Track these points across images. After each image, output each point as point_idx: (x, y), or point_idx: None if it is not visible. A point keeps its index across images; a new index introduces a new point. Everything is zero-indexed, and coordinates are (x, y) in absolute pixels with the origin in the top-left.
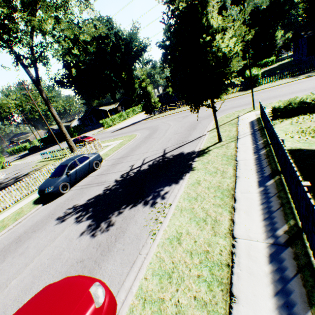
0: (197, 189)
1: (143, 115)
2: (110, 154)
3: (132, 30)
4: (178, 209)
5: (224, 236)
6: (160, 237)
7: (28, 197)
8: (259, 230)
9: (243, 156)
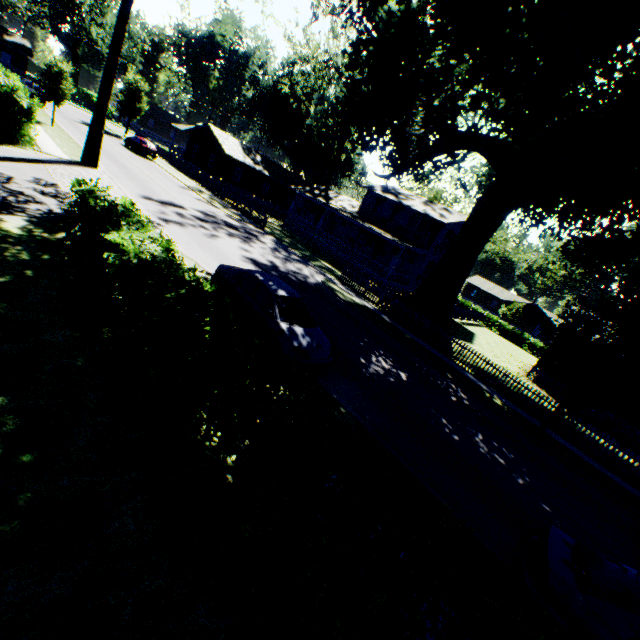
0: None
1: None
2: None
3: None
4: None
5: None
6: None
7: None
8: None
9: None
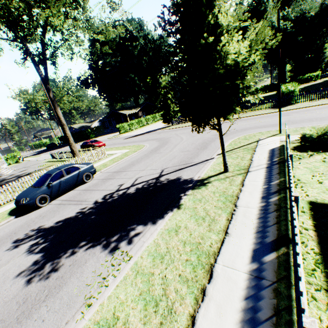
0: (171, 240)
1: (162, 123)
2: (108, 165)
3: (163, 34)
4: (135, 270)
5: None
6: (90, 317)
7: (10, 203)
8: None
9: (247, 200)
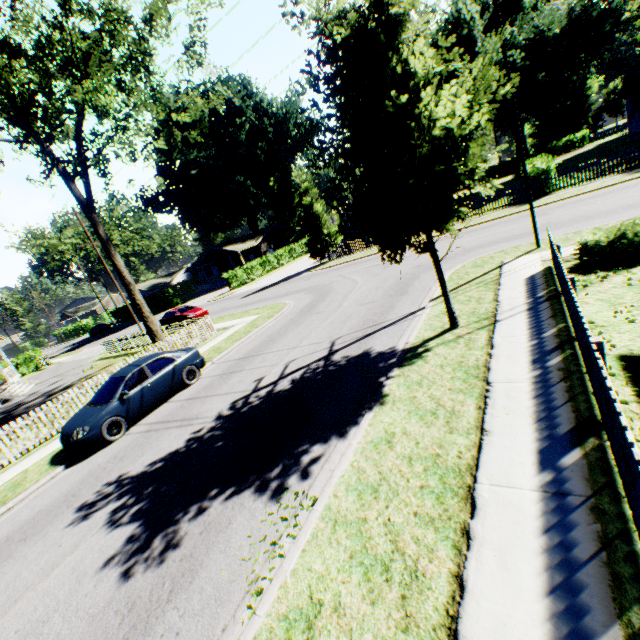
0: (384, 459)
1: (309, 260)
2: (224, 348)
3: (289, 97)
4: (329, 519)
5: (431, 638)
6: (267, 611)
7: (48, 444)
8: (535, 631)
9: (506, 371)
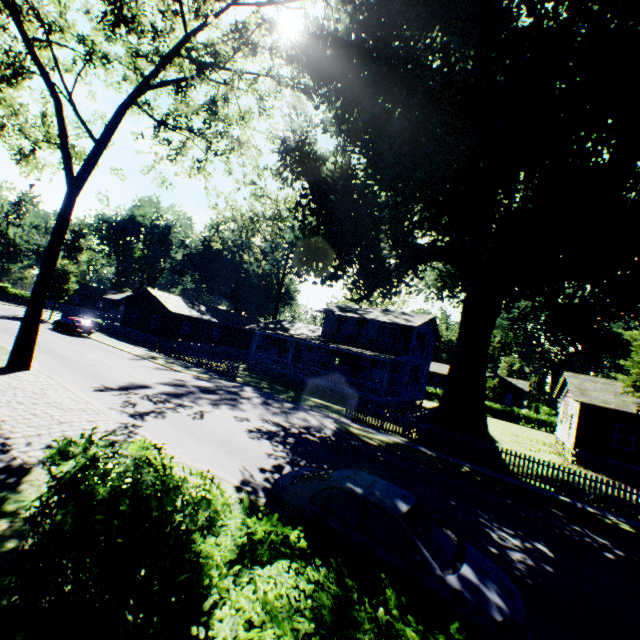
0: None
1: None
2: None
3: None
4: None
5: None
6: None
7: None
8: None
9: None
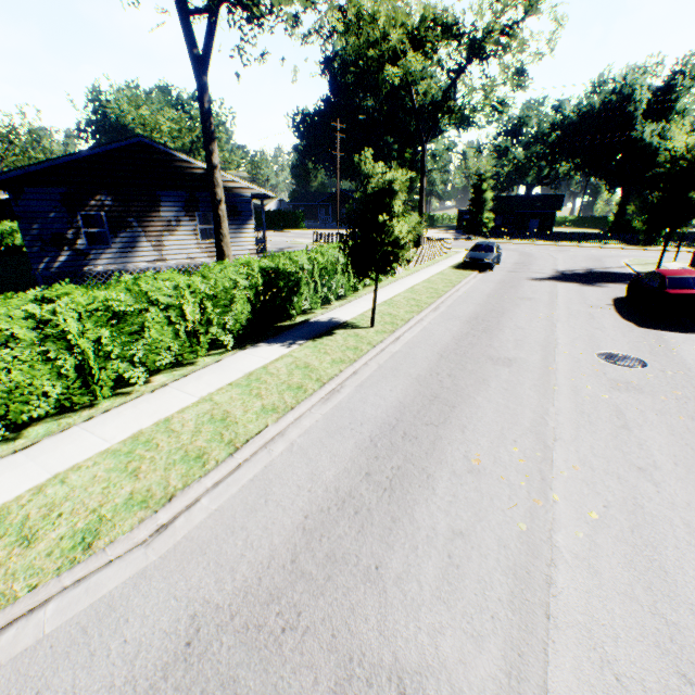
0: None
1: (437, 233)
2: None
3: None
4: None
5: None
6: None
7: (431, 266)
8: None
9: None
